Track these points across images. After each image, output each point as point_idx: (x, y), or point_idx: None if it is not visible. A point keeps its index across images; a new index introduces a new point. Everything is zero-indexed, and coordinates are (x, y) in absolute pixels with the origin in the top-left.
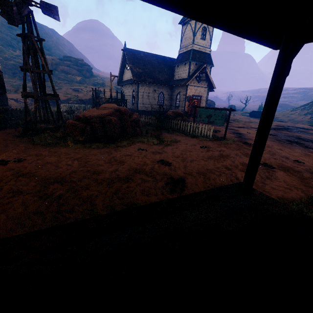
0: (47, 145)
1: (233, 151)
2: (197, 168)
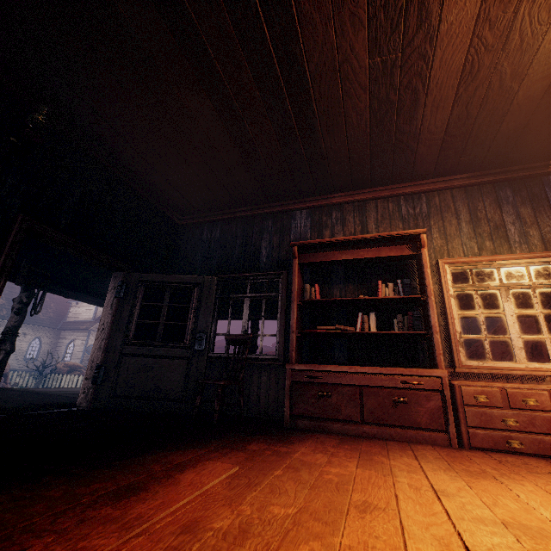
0: None
1: None
2: None
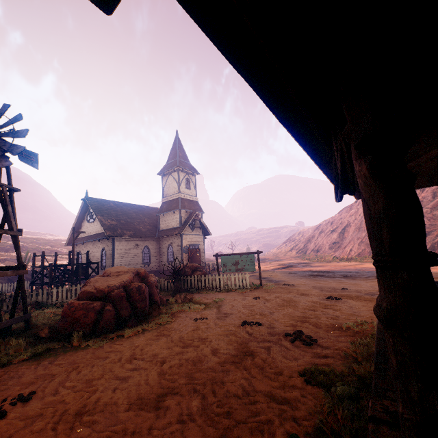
0: (34, 359)
1: (289, 295)
2: (289, 318)
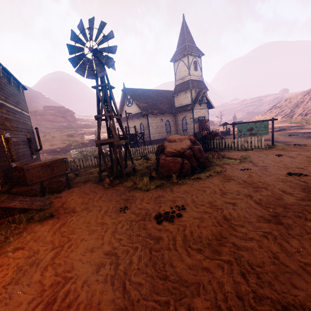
0: (160, 188)
1: (309, 153)
2: None
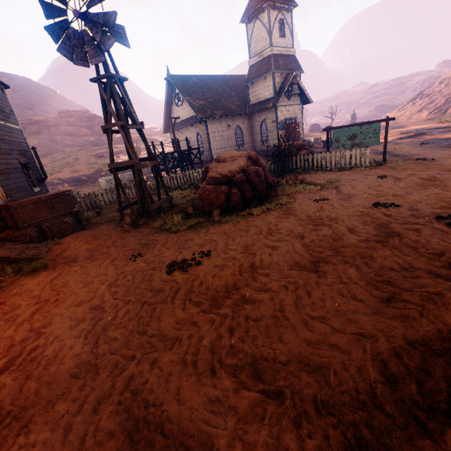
0: (193, 229)
1: (429, 172)
2: (436, 200)
